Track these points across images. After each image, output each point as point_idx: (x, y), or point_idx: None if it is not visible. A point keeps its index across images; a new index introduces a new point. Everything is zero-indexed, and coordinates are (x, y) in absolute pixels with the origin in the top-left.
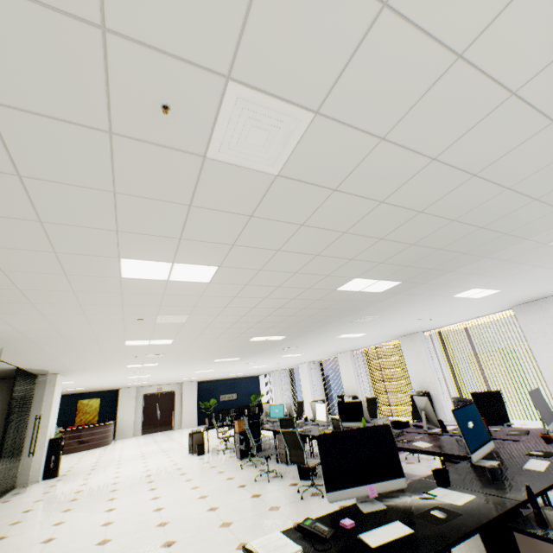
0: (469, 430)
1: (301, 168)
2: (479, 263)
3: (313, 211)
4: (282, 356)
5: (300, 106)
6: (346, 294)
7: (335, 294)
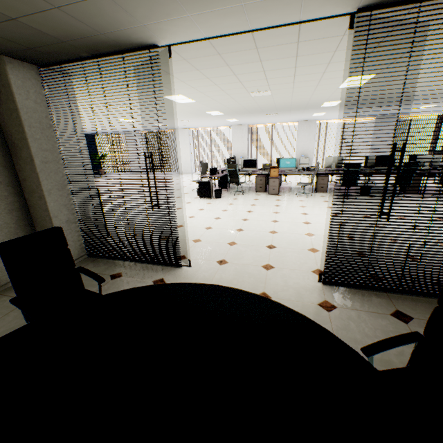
0: None
1: None
2: None
3: None
4: (227, 120)
5: None
6: None
7: None
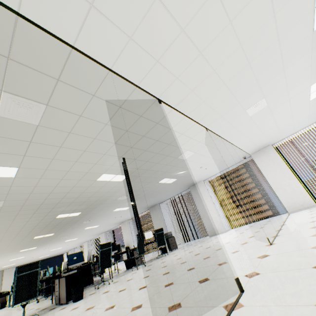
0: (73, 259)
1: (9, 205)
2: (103, 205)
3: (21, 208)
4: (66, 241)
5: (0, 201)
6: (63, 218)
7: (58, 218)
